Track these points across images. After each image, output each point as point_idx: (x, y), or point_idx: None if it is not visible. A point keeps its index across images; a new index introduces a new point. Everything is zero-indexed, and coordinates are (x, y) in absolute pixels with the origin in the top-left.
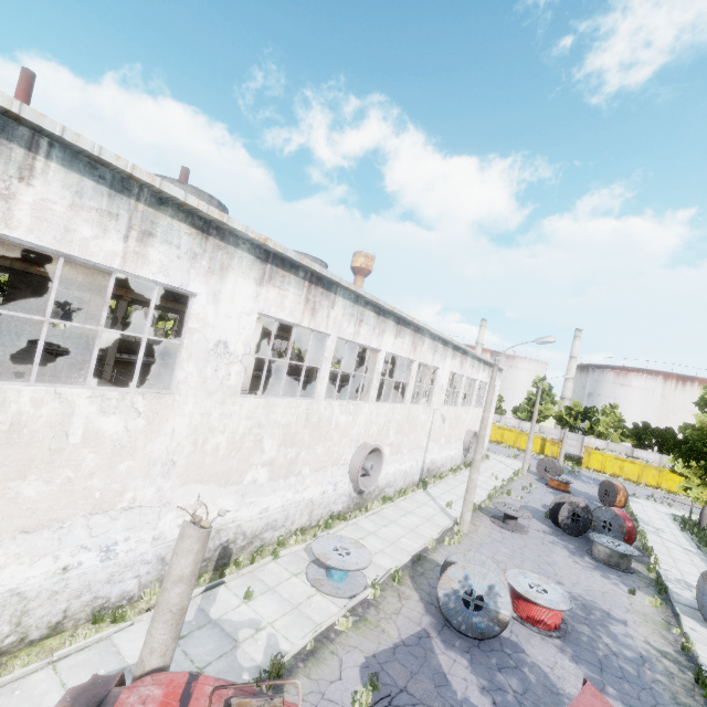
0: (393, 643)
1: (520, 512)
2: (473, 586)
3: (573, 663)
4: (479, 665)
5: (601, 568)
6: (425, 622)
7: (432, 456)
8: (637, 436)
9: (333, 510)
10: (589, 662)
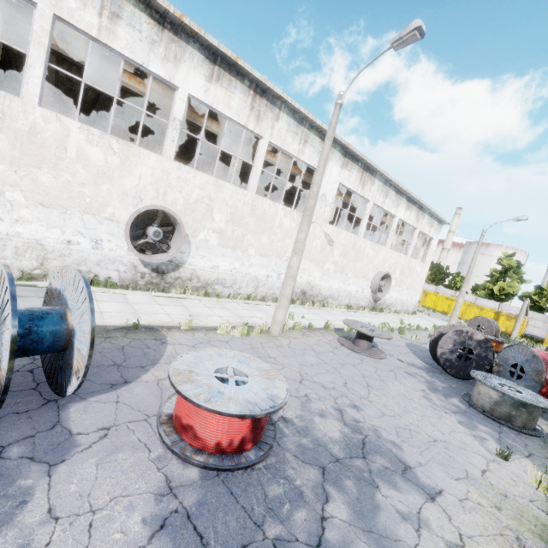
0: None
1: (378, 332)
2: None
3: (148, 527)
4: None
5: (471, 415)
6: None
7: (310, 279)
8: None
9: (97, 274)
10: (202, 540)
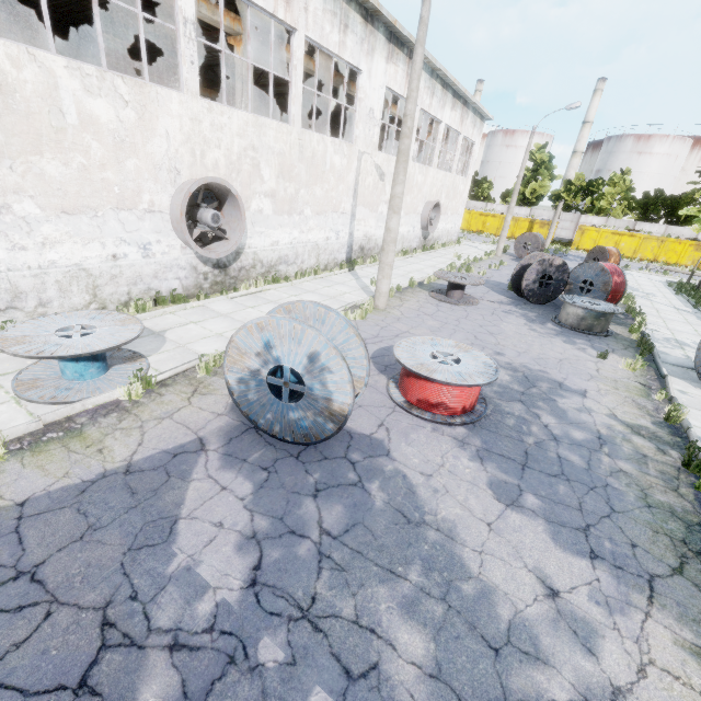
0: (102, 472)
1: (470, 279)
2: (281, 359)
3: (476, 462)
4: (276, 490)
5: (566, 334)
6: (214, 427)
7: (366, 230)
8: (645, 209)
9: (158, 290)
10: (505, 457)
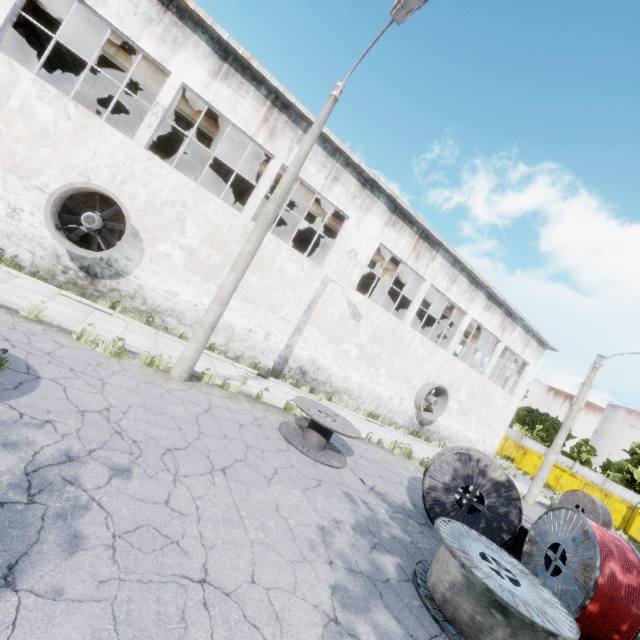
0: None
1: (339, 424)
2: None
3: None
4: None
5: (389, 590)
6: None
7: (316, 356)
8: None
9: (4, 249)
10: None
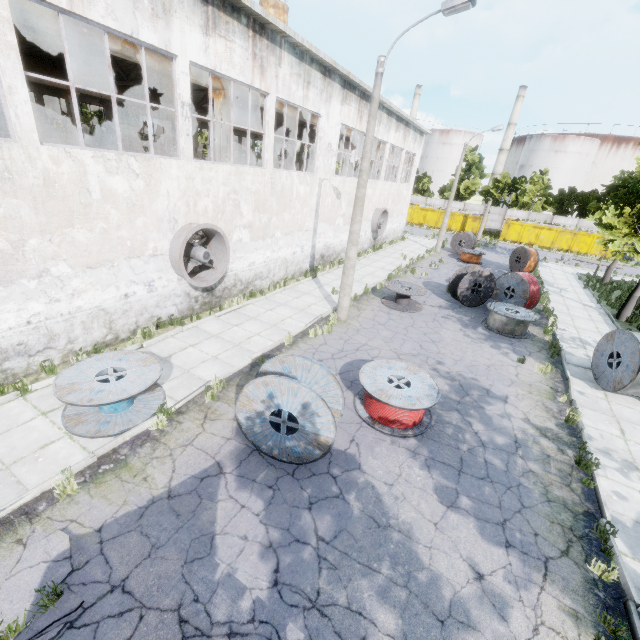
0: (151, 498)
1: (415, 289)
2: (281, 406)
3: (425, 470)
4: (281, 505)
5: (493, 338)
6: (226, 451)
7: (326, 240)
8: (560, 203)
9: (159, 316)
10: (446, 464)
